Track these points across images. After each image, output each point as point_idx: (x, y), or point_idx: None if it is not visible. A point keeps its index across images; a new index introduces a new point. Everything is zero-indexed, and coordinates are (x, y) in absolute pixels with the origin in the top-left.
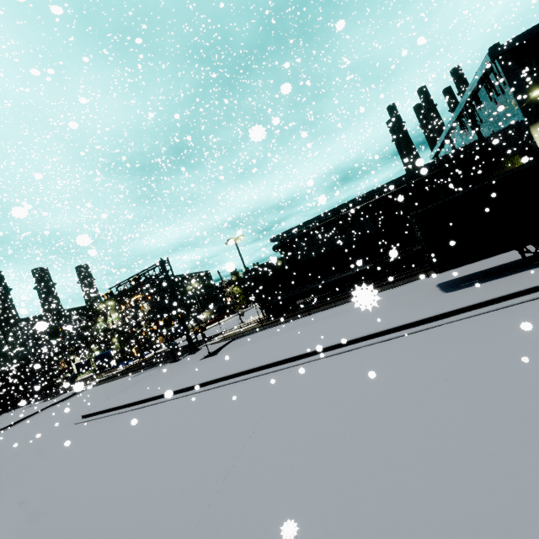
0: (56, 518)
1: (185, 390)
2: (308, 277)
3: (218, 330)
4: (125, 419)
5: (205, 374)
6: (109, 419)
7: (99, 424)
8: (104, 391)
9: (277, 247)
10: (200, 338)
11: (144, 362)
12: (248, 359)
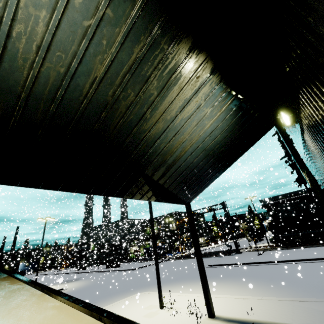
0: (293, 279)
1: (280, 261)
2: (308, 225)
3: (226, 248)
4: (252, 267)
5: (284, 258)
6: (237, 267)
7: (233, 267)
8: (189, 261)
9: (264, 205)
10: (217, 250)
11: (190, 255)
12: (310, 255)
